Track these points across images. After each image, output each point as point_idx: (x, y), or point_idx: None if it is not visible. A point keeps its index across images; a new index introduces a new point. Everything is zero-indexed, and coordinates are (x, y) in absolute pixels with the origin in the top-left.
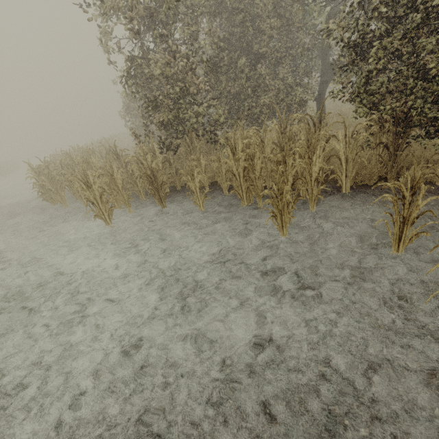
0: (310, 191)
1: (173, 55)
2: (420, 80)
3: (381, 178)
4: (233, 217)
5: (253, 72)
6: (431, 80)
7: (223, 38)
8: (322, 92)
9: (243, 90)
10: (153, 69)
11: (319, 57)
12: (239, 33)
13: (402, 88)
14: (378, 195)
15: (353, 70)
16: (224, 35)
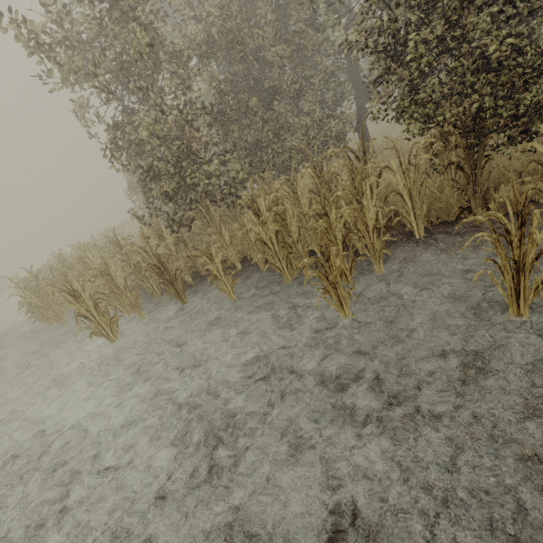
0: (370, 246)
1: (161, 110)
2: (481, 73)
3: (463, 208)
4: (275, 300)
5: (270, 112)
6: (496, 69)
7: (226, 80)
8: (361, 120)
9: (263, 136)
10: (142, 132)
11: (349, 80)
12: (243, 71)
13: (460, 89)
14: (466, 232)
15: (391, 79)
16: (226, 76)
